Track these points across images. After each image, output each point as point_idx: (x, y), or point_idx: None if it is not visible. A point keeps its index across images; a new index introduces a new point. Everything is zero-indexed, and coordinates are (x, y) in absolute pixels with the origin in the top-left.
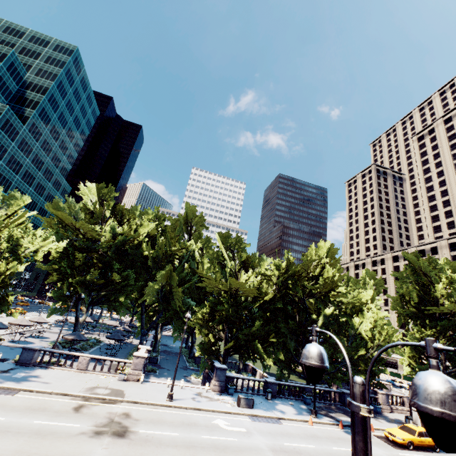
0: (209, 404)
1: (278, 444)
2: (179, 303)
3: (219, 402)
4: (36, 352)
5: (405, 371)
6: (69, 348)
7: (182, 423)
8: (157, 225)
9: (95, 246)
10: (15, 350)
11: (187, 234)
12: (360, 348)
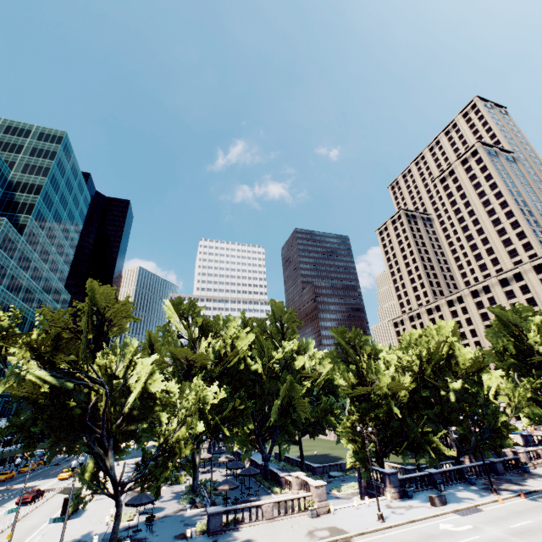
0: (413, 513)
1: (508, 529)
2: (306, 413)
3: (416, 508)
4: (222, 514)
5: (524, 423)
6: (212, 501)
7: (423, 538)
8: (248, 331)
9: (209, 375)
10: (167, 521)
11: (277, 334)
12: (497, 414)
